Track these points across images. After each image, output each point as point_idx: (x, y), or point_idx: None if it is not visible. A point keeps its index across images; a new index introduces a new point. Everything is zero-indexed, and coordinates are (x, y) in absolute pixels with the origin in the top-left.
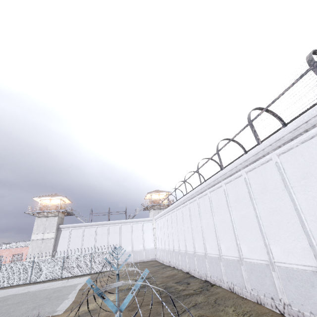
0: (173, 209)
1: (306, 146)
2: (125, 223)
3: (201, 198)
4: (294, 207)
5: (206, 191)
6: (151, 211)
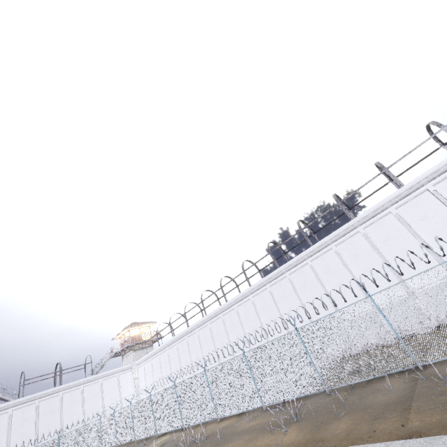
0: (182, 337)
1: (303, 269)
2: (90, 382)
3: (227, 315)
4: (301, 303)
5: (233, 306)
6: (130, 354)
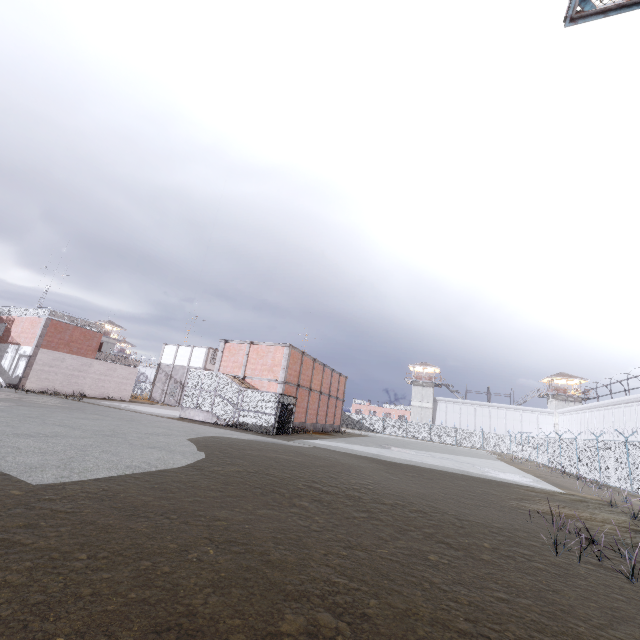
0: (591, 408)
1: None
2: (511, 409)
3: (627, 408)
4: None
5: (633, 403)
6: (552, 401)
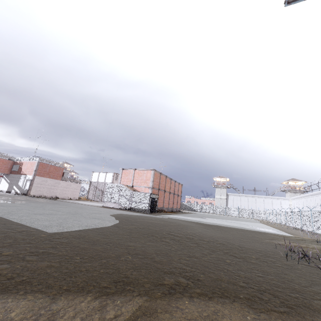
0: (308, 196)
1: None
2: (267, 198)
3: None
4: None
5: None
6: (288, 193)
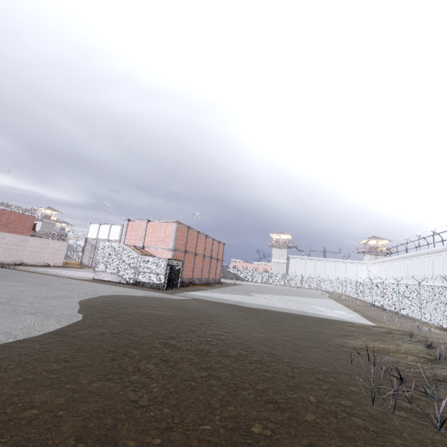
0: (393, 260)
1: None
2: (340, 262)
3: (417, 259)
4: None
5: (421, 256)
6: (367, 255)
